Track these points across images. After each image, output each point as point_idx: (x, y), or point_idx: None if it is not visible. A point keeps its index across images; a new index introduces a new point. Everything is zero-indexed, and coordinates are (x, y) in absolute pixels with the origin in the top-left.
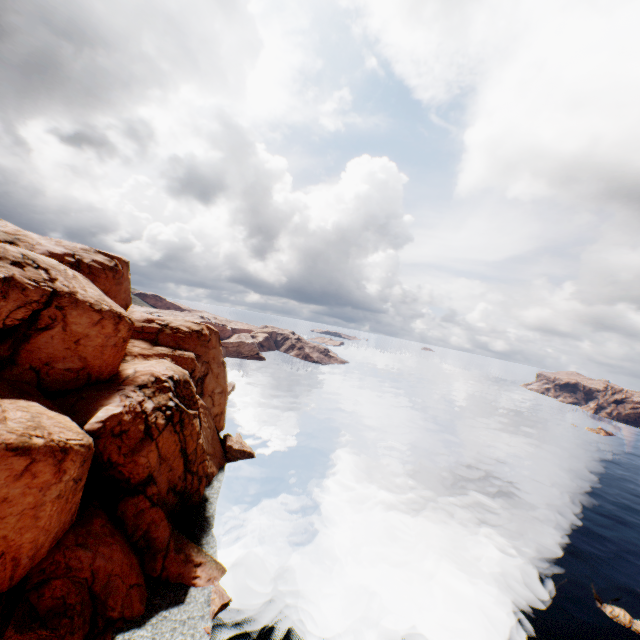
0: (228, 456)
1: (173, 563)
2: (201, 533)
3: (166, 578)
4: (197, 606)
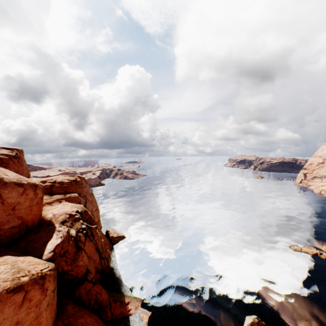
0: (113, 242)
1: (115, 309)
2: (119, 287)
3: (115, 318)
4: (137, 324)
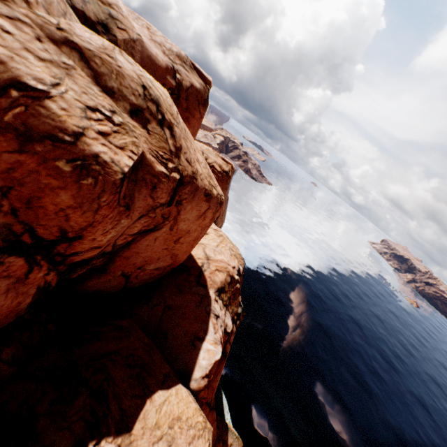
0: None
1: None
2: (218, 393)
3: None
4: None
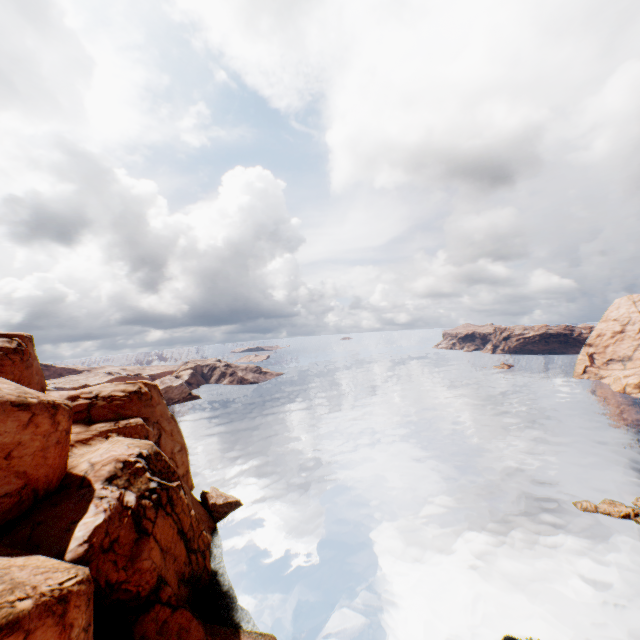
0: (215, 515)
1: None
2: (229, 612)
3: None
4: None
